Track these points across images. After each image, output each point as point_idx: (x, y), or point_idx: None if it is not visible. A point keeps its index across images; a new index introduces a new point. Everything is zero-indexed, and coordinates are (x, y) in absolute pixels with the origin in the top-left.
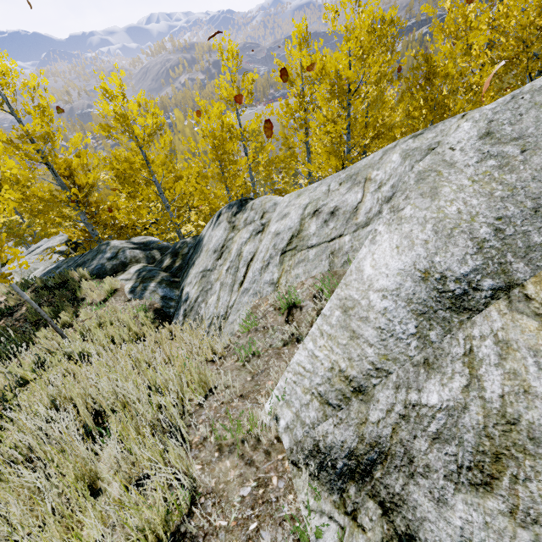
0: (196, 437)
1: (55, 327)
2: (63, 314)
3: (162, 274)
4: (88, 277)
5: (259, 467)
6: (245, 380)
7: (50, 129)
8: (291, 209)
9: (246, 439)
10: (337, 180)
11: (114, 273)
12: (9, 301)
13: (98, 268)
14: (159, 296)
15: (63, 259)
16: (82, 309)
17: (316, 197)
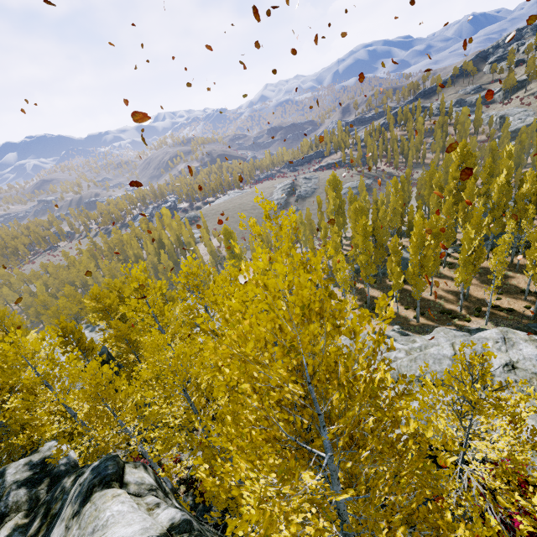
0: None
1: None
2: None
3: None
4: None
5: None
6: None
7: None
8: None
9: None
10: None
11: None
12: None
13: None
14: None
15: None
16: None
17: None
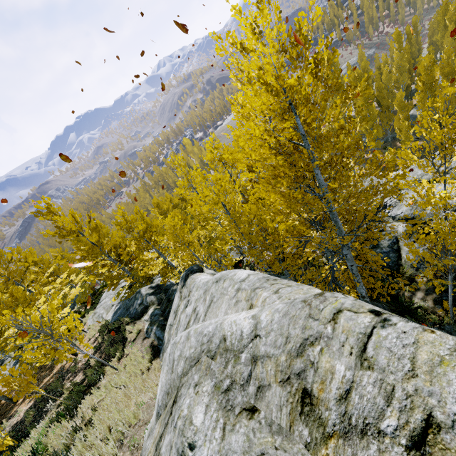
0: (125, 442)
1: (111, 366)
2: (118, 351)
3: (159, 319)
4: (129, 321)
5: (134, 455)
6: (151, 413)
7: (101, 237)
8: (193, 299)
9: (136, 444)
10: (203, 289)
11: (142, 314)
12: (99, 339)
13: (134, 313)
14: (156, 337)
15: (122, 301)
16: (124, 348)
17: (198, 297)
